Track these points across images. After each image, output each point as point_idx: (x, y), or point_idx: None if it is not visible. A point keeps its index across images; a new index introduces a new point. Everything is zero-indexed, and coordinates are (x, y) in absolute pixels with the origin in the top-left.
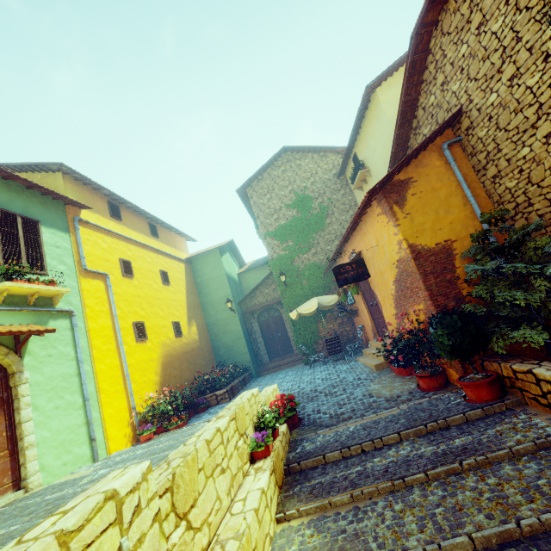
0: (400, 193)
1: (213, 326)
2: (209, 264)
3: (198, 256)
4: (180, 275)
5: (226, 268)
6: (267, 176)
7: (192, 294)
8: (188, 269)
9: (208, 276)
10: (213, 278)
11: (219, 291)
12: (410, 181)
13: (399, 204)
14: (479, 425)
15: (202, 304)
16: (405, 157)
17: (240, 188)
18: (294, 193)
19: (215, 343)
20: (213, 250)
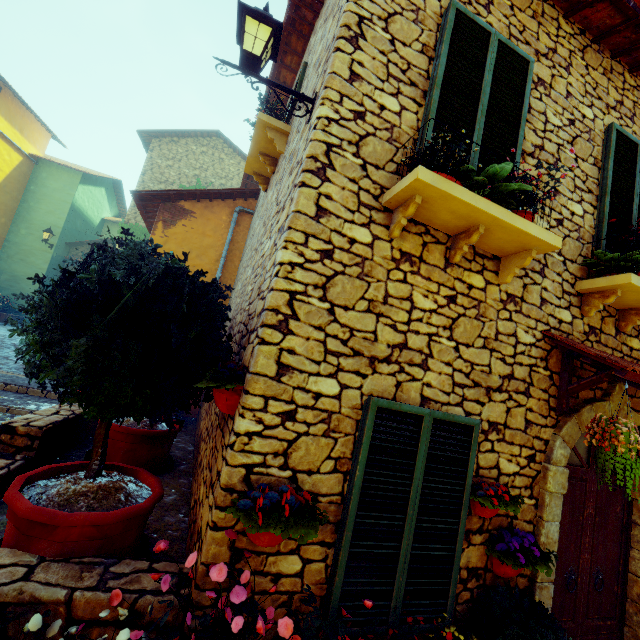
0: (175, 217)
1: (12, 245)
2: (59, 181)
3: (52, 163)
4: (2, 164)
5: (81, 200)
6: (183, 144)
7: (8, 194)
8: (25, 167)
9: (48, 192)
10: (52, 197)
11: (50, 216)
12: (191, 214)
13: (166, 224)
14: (41, 400)
15: (18, 215)
16: (187, 190)
17: (144, 131)
18: (198, 180)
19: (2, 264)
20: (75, 170)
